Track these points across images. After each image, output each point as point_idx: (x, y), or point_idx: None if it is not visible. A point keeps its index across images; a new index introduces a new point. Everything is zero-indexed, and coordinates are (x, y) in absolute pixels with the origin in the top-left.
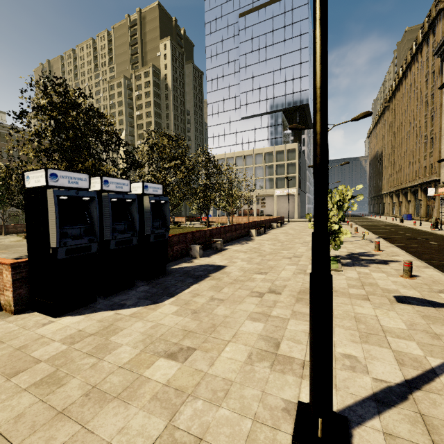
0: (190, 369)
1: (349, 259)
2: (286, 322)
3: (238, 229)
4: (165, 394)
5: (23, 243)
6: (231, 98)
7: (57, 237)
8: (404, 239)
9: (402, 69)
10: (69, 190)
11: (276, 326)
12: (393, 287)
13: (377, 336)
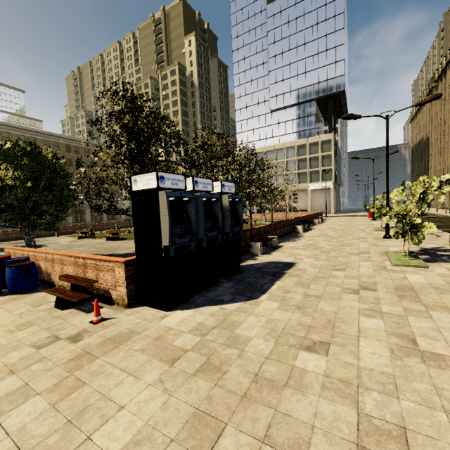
0: (339, 362)
1: (427, 255)
2: (406, 319)
3: (285, 225)
4: (332, 384)
5: (79, 243)
6: (259, 90)
7: (169, 236)
8: None
9: None
10: (175, 191)
11: (397, 323)
12: None
13: None
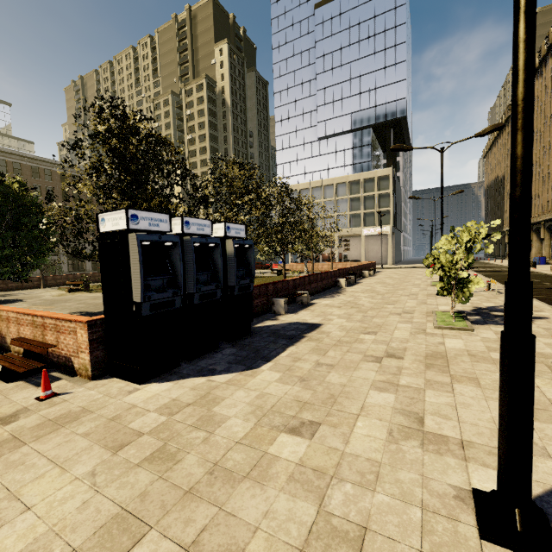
0: (322, 447)
1: (478, 316)
2: (423, 394)
3: (324, 278)
4: (303, 475)
5: (68, 297)
6: (305, 113)
7: (141, 290)
8: (544, 290)
9: None
10: (151, 234)
11: (411, 398)
12: (548, 351)
13: (547, 411)
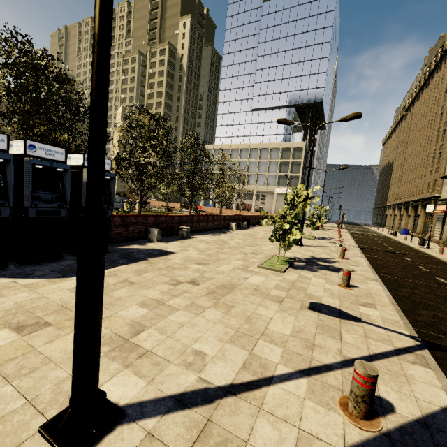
0: (23, 343)
1: (304, 263)
2: (173, 312)
3: (216, 220)
4: None
5: None
6: (244, 87)
7: None
8: (381, 252)
9: (424, 77)
10: None
11: (158, 314)
12: (319, 294)
13: (251, 337)
